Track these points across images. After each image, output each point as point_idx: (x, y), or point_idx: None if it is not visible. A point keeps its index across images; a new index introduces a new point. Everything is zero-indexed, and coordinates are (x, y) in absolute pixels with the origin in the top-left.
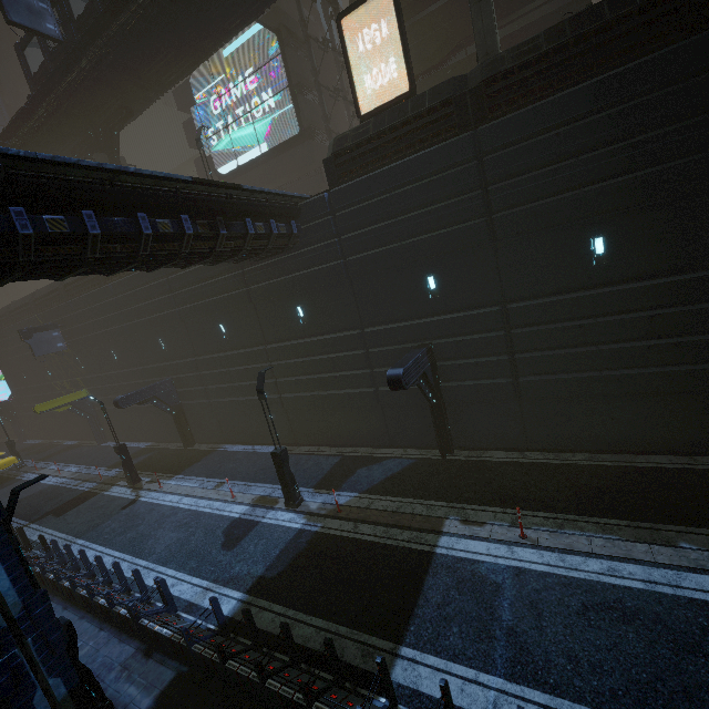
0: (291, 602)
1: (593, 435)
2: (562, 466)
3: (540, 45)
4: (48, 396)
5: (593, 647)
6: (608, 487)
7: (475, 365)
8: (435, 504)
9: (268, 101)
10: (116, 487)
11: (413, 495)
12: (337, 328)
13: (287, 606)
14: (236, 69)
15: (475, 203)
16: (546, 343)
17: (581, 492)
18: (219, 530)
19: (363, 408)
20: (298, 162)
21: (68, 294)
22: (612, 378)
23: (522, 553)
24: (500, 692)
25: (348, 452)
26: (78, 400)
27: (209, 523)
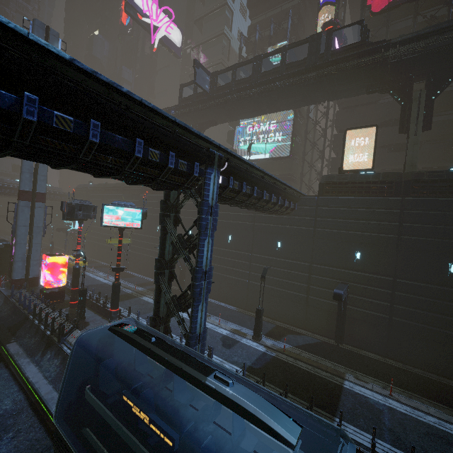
0: (271, 382)
1: (427, 361)
2: (407, 371)
3: (443, 175)
4: (104, 235)
5: (433, 448)
6: (435, 389)
7: (370, 302)
8: (338, 365)
9: (278, 137)
10: (146, 297)
11: (324, 357)
12: (296, 258)
13: (269, 383)
14: (267, 118)
15: (394, 228)
16: (413, 305)
17: (420, 386)
18: (218, 337)
19: (296, 303)
20: (282, 168)
21: (146, 191)
22: (445, 334)
23: (391, 401)
24: (389, 449)
25: (279, 324)
26: (125, 243)
27: (210, 332)
